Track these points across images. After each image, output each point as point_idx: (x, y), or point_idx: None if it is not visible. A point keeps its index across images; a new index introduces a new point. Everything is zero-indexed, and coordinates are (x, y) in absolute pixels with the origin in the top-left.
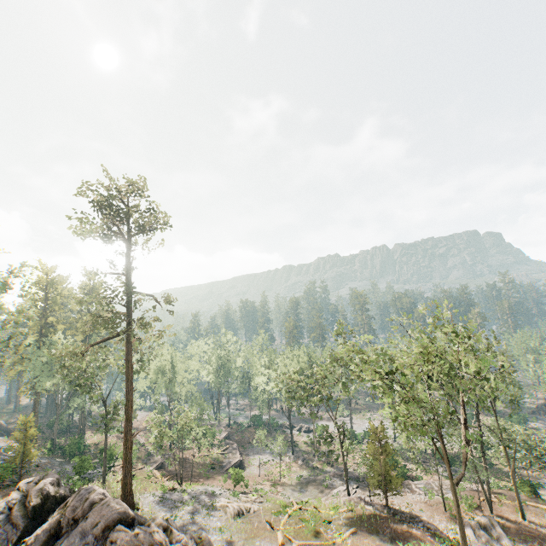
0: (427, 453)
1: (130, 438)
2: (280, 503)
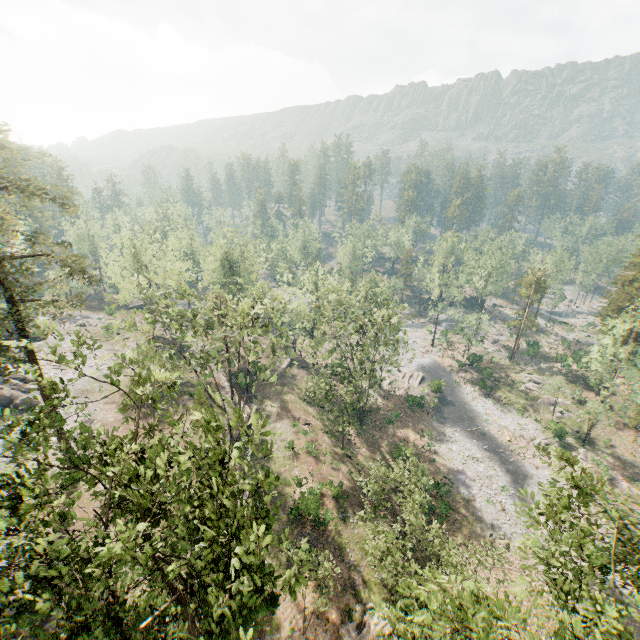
0: None
1: None
2: None
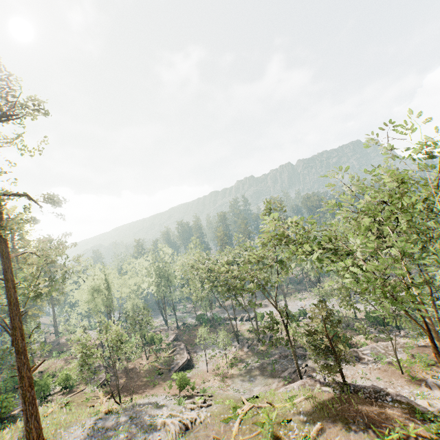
0: (358, 318)
1: (27, 374)
2: (230, 402)
